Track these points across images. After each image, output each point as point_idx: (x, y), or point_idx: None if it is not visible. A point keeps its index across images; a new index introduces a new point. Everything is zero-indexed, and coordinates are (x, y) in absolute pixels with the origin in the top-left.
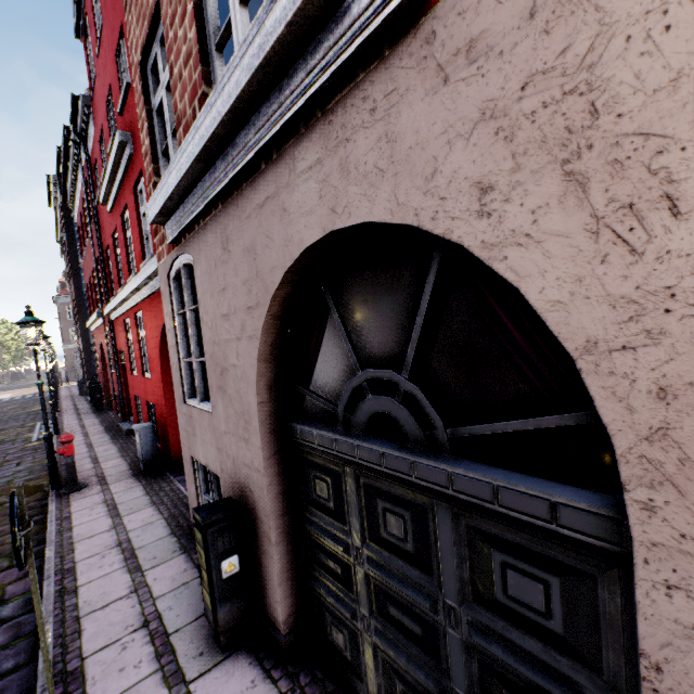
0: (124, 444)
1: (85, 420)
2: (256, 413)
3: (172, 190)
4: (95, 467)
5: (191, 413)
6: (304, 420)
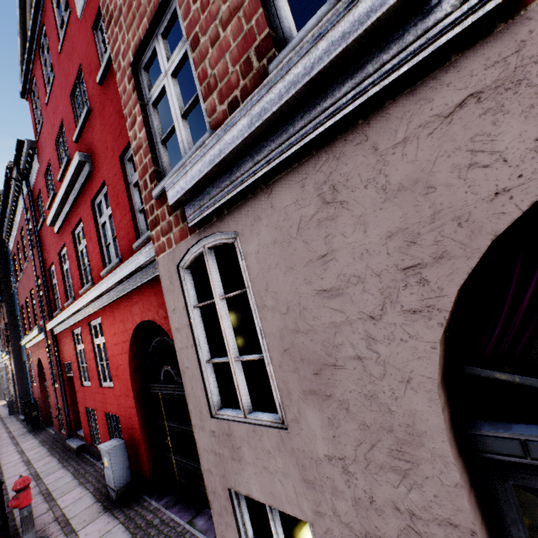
0: (77, 466)
1: (22, 443)
2: (439, 428)
3: (236, 145)
4: (51, 508)
5: (229, 430)
6: (528, 425)
